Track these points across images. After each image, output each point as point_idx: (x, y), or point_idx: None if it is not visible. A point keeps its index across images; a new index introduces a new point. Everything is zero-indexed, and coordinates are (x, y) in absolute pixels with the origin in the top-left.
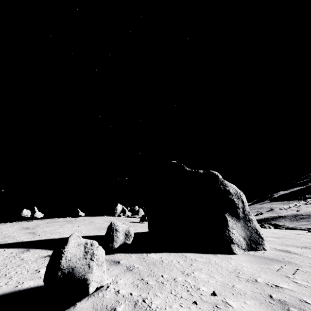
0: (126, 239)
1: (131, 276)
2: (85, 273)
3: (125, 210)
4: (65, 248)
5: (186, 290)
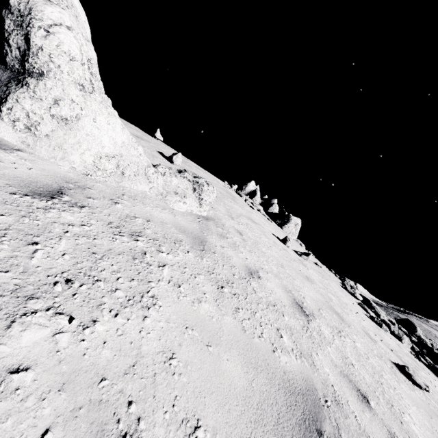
0: None
1: None
2: None
3: (255, 193)
4: None
5: None
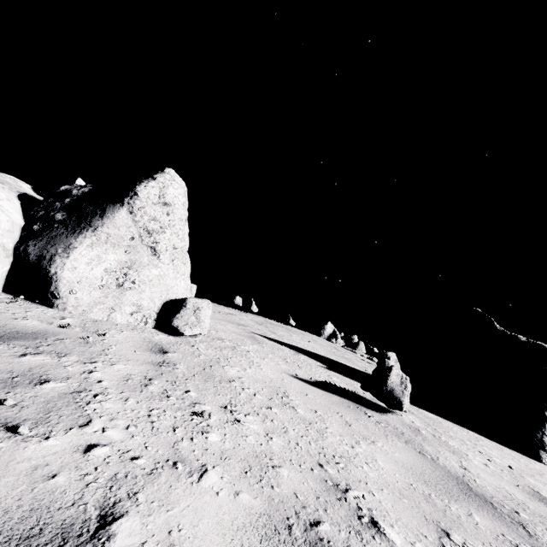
0: None
1: (417, 418)
2: (400, 396)
3: (336, 335)
4: (390, 373)
5: (478, 452)
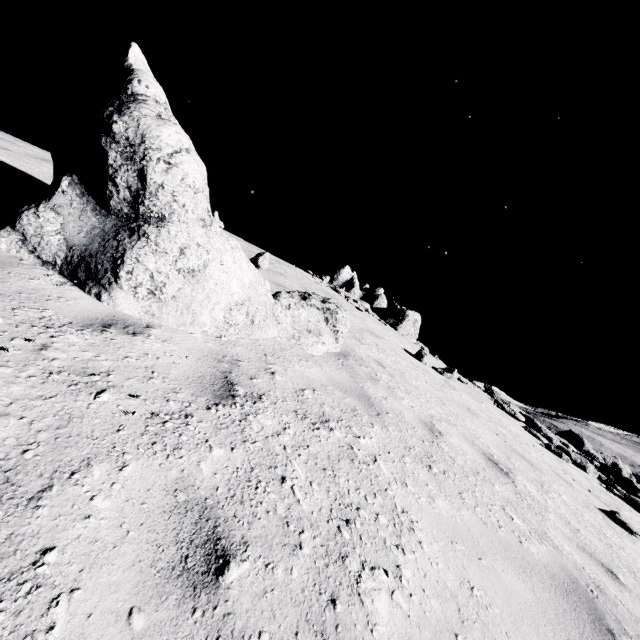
0: None
1: None
2: None
3: (353, 283)
4: None
5: None
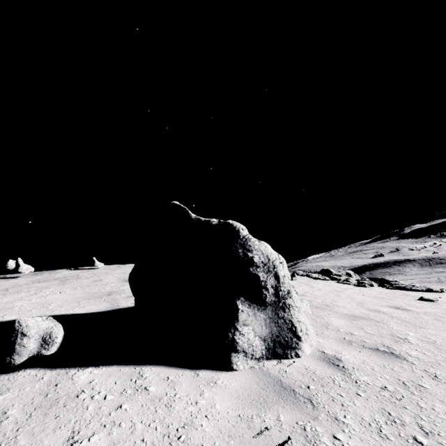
0: (43, 347)
1: None
2: None
3: None
4: None
5: None
